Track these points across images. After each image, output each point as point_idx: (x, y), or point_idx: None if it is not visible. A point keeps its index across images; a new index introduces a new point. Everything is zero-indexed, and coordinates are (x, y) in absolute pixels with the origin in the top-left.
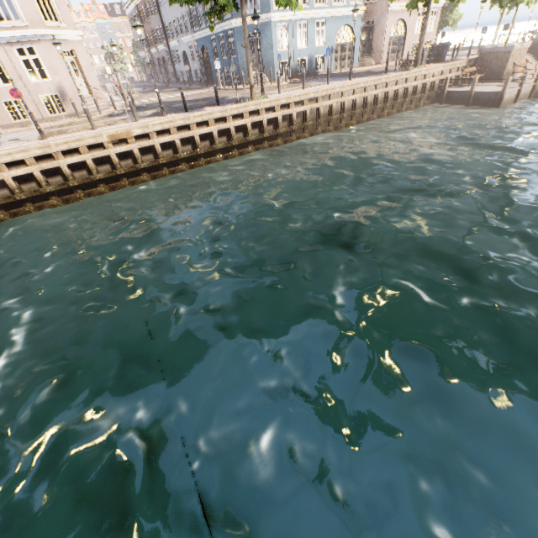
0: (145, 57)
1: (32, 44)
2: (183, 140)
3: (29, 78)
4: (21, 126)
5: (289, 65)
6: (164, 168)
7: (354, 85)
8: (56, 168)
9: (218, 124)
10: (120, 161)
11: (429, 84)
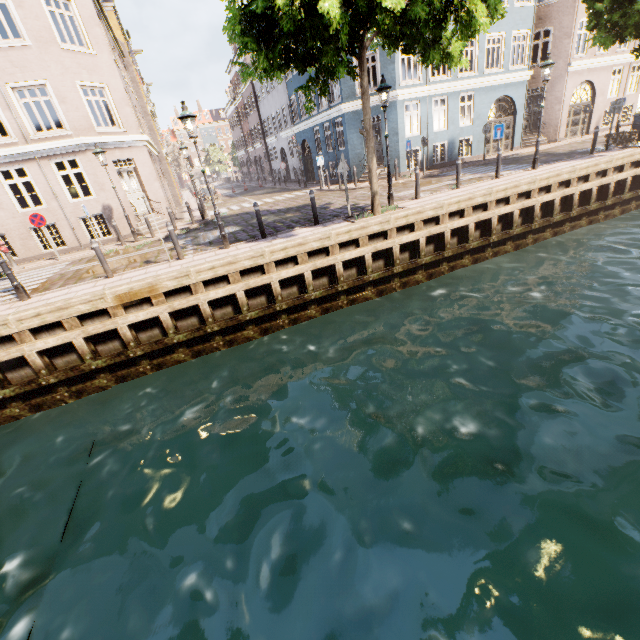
0: (242, 157)
1: (75, 156)
2: (252, 289)
3: (68, 197)
4: (51, 257)
5: (423, 153)
6: (215, 337)
7: (551, 177)
8: (22, 355)
9: (313, 259)
10: (138, 333)
11: None
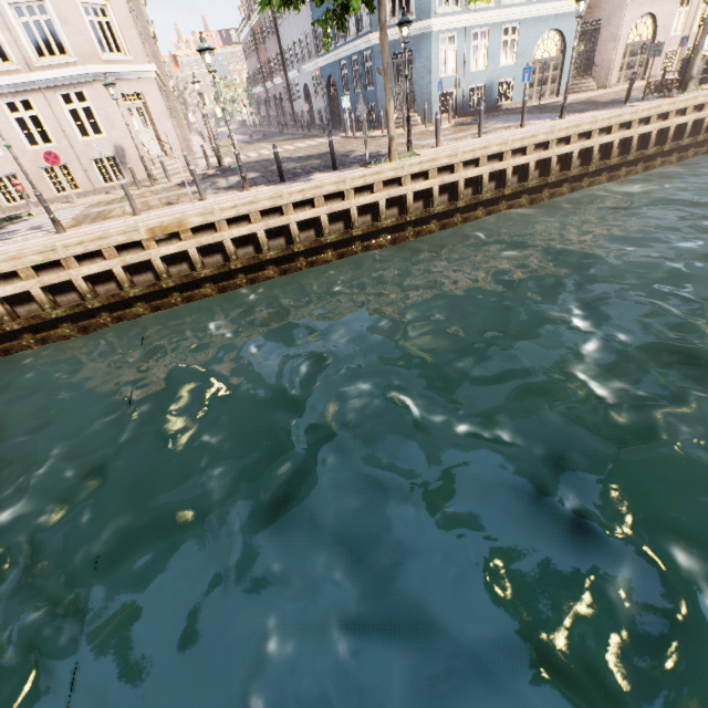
0: (259, 94)
1: (82, 88)
2: (272, 231)
3: (78, 135)
4: (65, 201)
5: (456, 97)
6: (239, 275)
7: (571, 128)
8: (69, 281)
9: (330, 203)
10: (169, 267)
11: (707, 119)
